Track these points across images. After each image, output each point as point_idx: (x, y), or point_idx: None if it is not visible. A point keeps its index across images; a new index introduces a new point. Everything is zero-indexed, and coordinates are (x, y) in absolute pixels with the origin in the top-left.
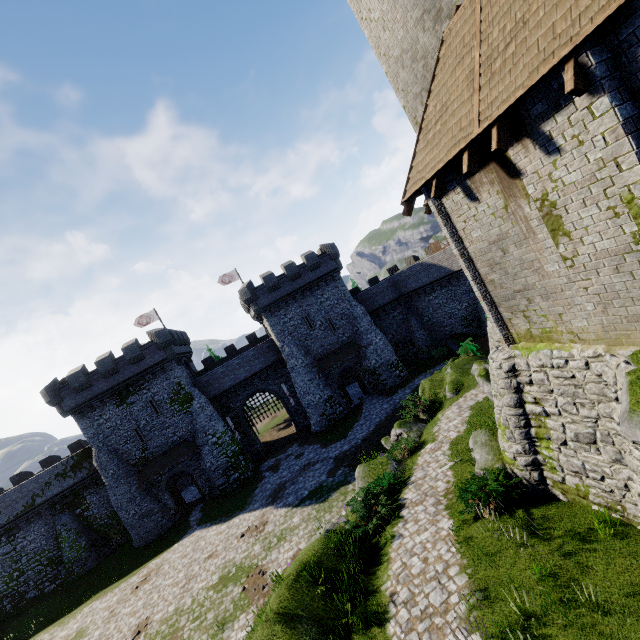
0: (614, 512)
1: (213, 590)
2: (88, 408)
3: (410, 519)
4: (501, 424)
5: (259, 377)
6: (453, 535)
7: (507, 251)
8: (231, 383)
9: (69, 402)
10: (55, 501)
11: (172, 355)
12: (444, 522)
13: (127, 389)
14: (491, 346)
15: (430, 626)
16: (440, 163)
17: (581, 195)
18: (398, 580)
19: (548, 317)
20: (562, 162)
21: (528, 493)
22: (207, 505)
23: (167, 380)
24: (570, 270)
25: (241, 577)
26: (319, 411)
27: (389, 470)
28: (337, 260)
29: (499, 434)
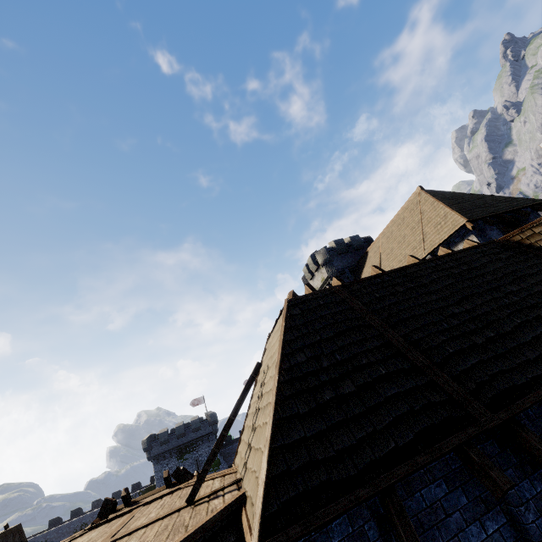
0: None
1: None
2: (162, 457)
3: None
4: None
5: None
6: None
7: None
8: None
9: (155, 451)
10: None
11: (215, 430)
12: None
13: (186, 448)
14: None
15: None
16: None
17: None
18: None
19: None
20: None
21: None
22: None
23: (209, 447)
24: None
25: None
26: None
27: None
28: None
29: None
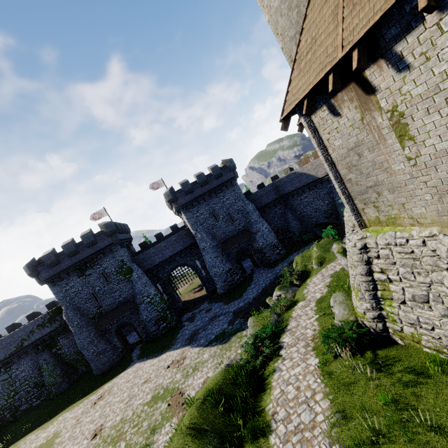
0: (441, 354)
1: (147, 406)
2: (58, 279)
3: (287, 357)
4: (355, 288)
5: (180, 255)
6: (318, 370)
7: (362, 155)
8: (160, 260)
9: (44, 274)
10: (37, 343)
11: (117, 240)
12: (312, 360)
13: (85, 265)
14: (347, 230)
15: (301, 438)
16: (310, 85)
17: (425, 104)
18: (278, 403)
19: (393, 206)
20: (410, 77)
21: (374, 338)
22: (144, 345)
23: (114, 258)
24: (413, 168)
25: (167, 396)
26: (222, 279)
27: (272, 321)
28: (234, 171)
29: (353, 295)
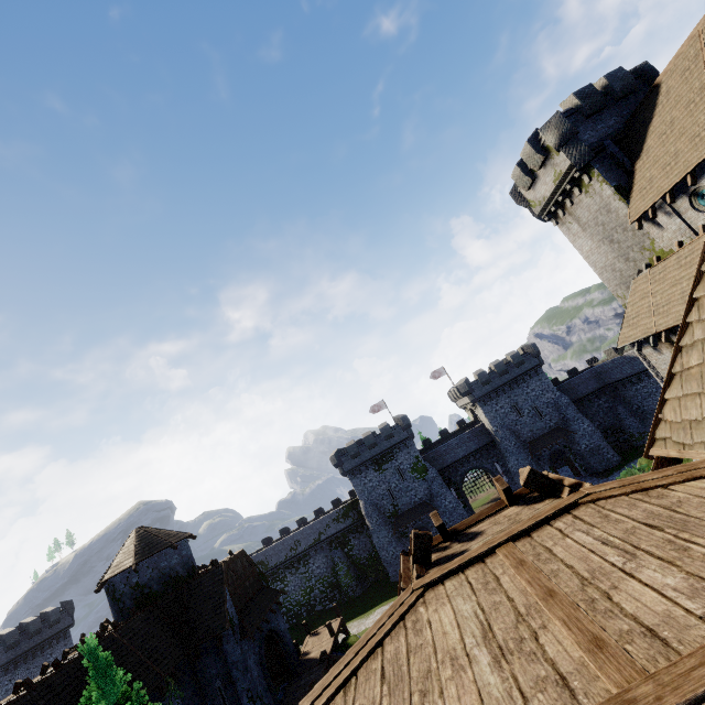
0: None
1: None
2: (357, 471)
3: None
4: None
5: (474, 456)
6: None
7: None
8: (452, 460)
9: (347, 465)
10: (332, 539)
11: (412, 435)
12: None
13: (382, 459)
14: None
15: None
16: (638, 338)
17: None
18: None
19: None
20: None
21: None
22: None
23: (408, 454)
24: None
25: None
26: None
27: None
28: (539, 357)
29: None
